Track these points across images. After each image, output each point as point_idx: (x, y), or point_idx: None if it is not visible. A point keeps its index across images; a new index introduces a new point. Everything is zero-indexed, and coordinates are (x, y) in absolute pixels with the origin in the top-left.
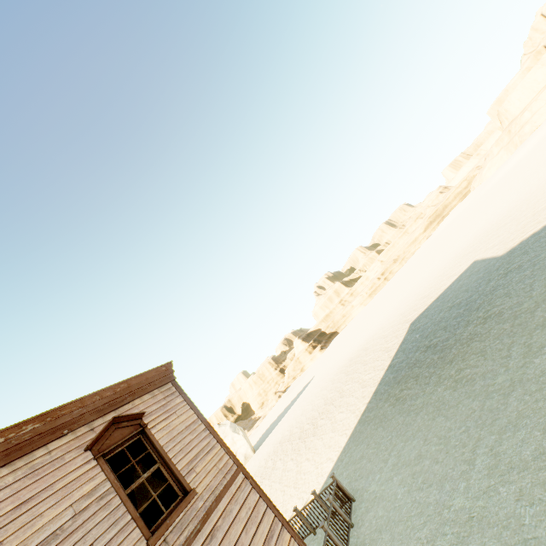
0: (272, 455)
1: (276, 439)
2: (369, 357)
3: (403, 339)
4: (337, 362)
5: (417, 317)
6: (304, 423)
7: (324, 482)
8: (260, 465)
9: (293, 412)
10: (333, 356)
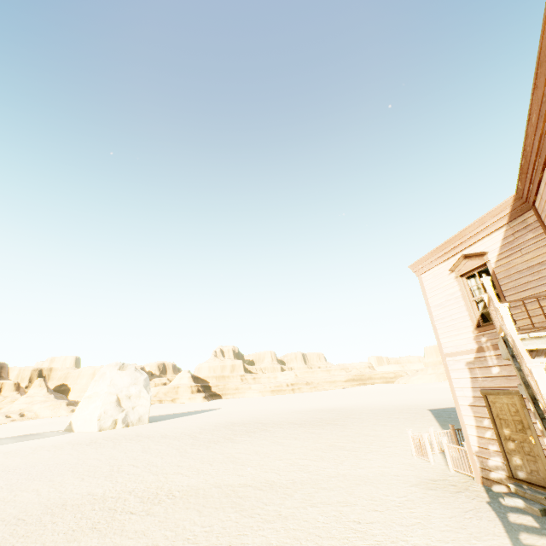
0: (234, 426)
1: (213, 421)
2: (372, 412)
3: (434, 412)
4: (276, 408)
5: (436, 408)
6: (287, 420)
7: (448, 437)
8: (206, 427)
9: (216, 415)
10: (248, 405)
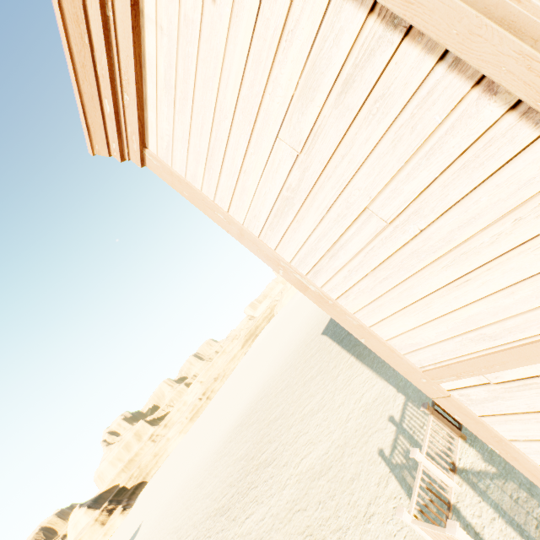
0: None
1: None
2: (284, 384)
3: (330, 334)
4: (199, 461)
5: (326, 327)
6: (212, 507)
7: (394, 387)
8: None
9: None
10: (171, 480)
